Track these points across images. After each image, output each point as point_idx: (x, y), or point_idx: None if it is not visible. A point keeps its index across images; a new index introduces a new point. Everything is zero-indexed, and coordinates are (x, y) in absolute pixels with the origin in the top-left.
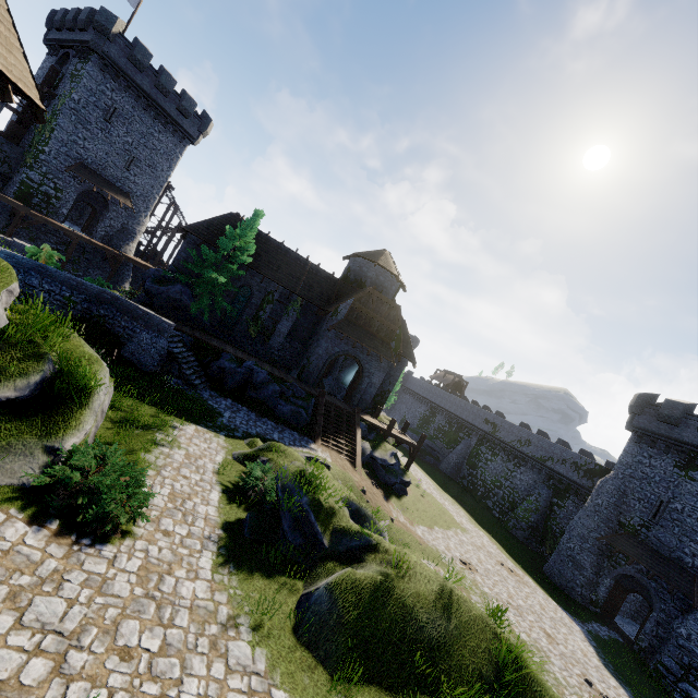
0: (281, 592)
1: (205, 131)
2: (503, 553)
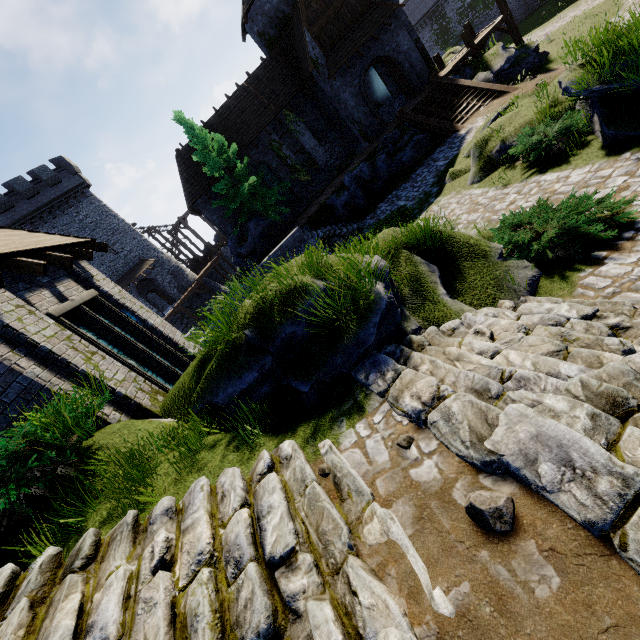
0: None
1: (74, 168)
2: None
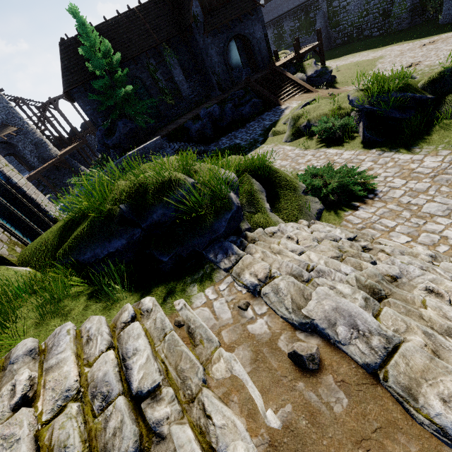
0: (449, 130)
1: None
2: (413, 42)
